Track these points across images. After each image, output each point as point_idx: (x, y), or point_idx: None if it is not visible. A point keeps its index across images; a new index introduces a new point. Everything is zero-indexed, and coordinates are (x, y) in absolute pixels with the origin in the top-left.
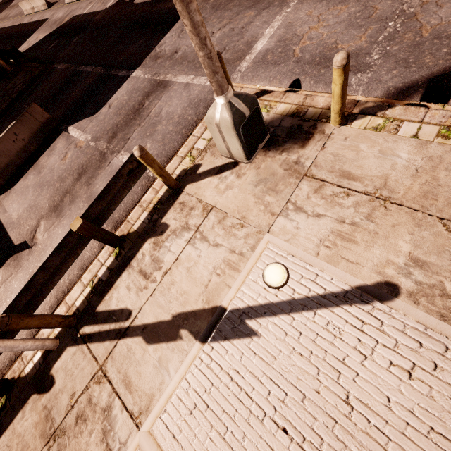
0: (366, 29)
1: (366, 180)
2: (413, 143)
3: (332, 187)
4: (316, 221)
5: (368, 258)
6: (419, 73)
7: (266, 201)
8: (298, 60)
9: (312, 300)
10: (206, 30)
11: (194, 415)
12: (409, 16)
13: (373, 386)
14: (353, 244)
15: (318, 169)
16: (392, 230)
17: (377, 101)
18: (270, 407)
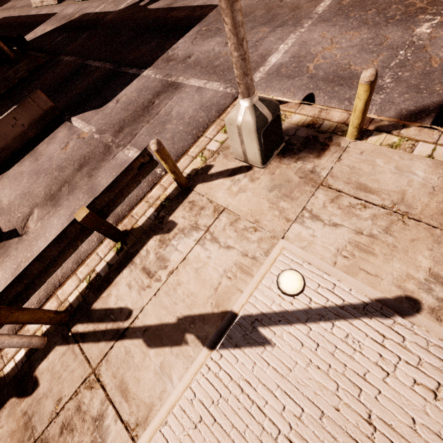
0: (378, 55)
1: (383, 194)
2: (428, 162)
3: (349, 198)
4: (332, 230)
5: (387, 271)
6: (430, 99)
7: (281, 207)
8: (312, 76)
9: (330, 310)
10: (244, 31)
11: (199, 429)
12: (418, 47)
13: (396, 405)
14: (371, 256)
15: (334, 179)
16: (411, 245)
17: (389, 120)
18: (285, 424)
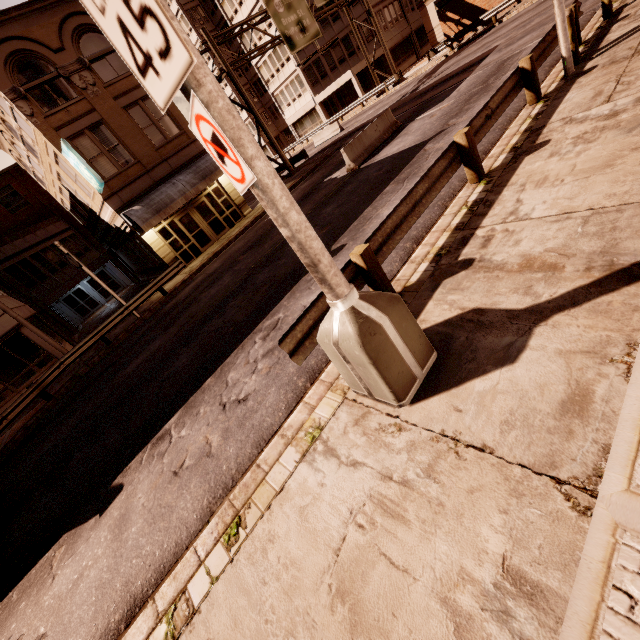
0: None
1: None
2: None
3: None
4: None
5: None
6: None
7: None
8: None
9: None
10: None
11: None
12: None
13: None
14: None
15: None
16: None
17: None
18: None
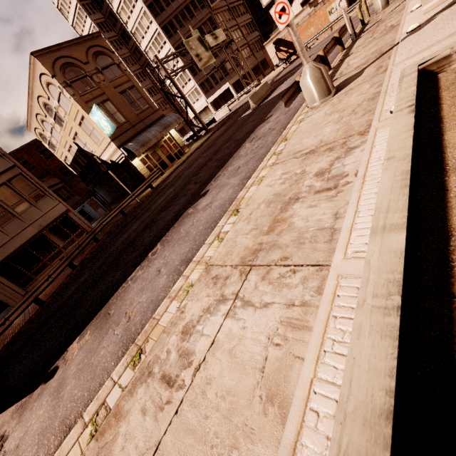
0: None
1: None
2: None
3: None
4: None
5: None
6: None
7: None
8: None
9: None
10: None
11: None
12: None
13: None
14: None
15: None
16: None
17: None
18: None
